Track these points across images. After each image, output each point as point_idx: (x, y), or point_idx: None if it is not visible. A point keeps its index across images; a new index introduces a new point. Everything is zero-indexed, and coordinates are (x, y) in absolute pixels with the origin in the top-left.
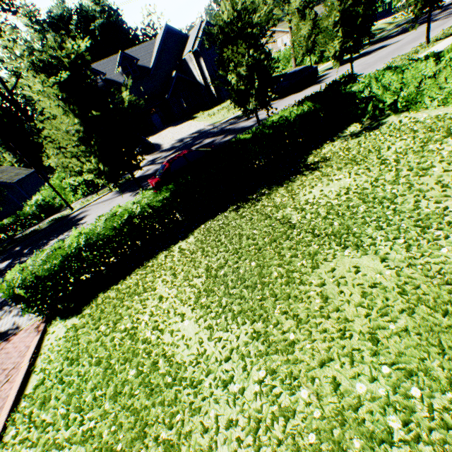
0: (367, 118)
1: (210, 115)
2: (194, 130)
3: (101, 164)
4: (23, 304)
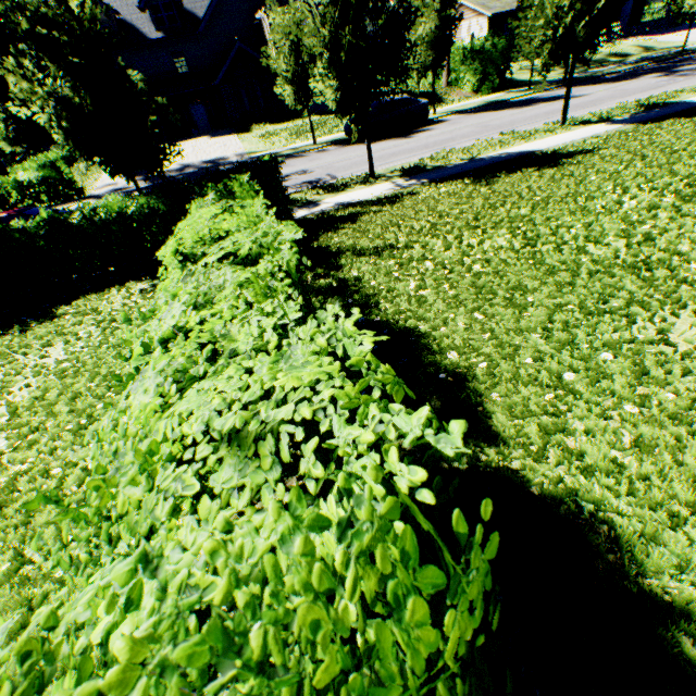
0: None
1: (266, 135)
2: (217, 155)
3: None
4: None
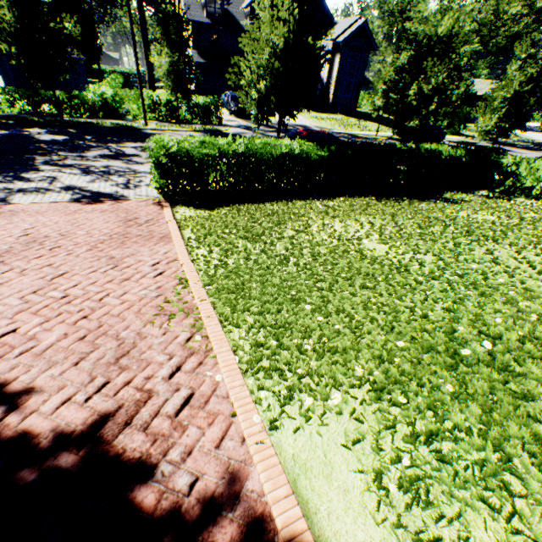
0: (497, 192)
1: (318, 118)
2: (298, 122)
3: (269, 91)
4: (162, 173)
